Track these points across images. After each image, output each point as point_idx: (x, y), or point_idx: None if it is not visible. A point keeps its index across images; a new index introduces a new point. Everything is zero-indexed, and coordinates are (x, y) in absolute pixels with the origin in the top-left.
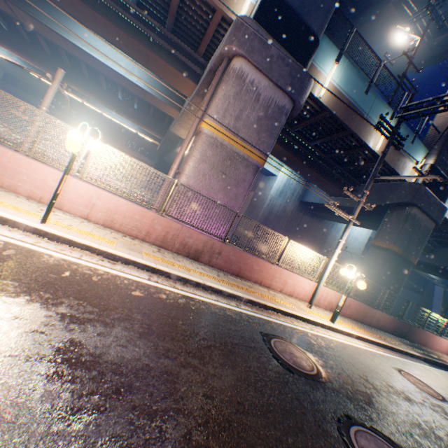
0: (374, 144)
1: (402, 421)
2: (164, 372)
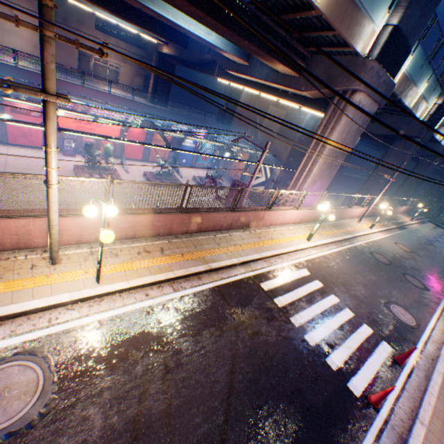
0: (410, 103)
1: (408, 268)
2: (379, 279)
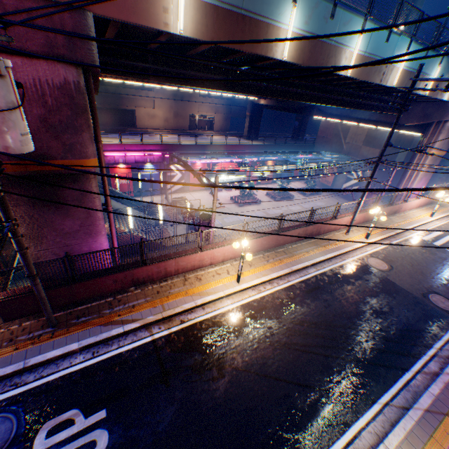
0: None
1: None
2: None
